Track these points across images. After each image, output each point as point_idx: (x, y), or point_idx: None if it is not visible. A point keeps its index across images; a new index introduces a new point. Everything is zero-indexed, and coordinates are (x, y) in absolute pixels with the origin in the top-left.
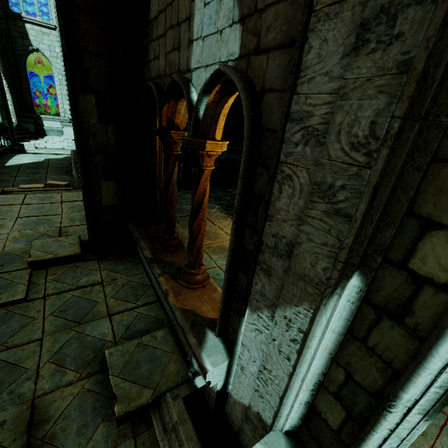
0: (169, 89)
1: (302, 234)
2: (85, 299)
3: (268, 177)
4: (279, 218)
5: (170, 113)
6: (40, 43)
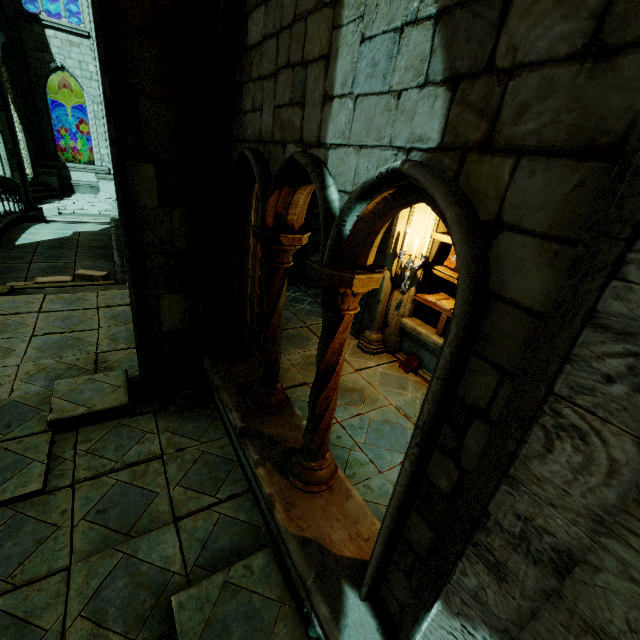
0: (283, 171)
1: (606, 555)
2: (137, 489)
3: (496, 383)
4: (539, 493)
5: (280, 206)
6: (66, 58)
